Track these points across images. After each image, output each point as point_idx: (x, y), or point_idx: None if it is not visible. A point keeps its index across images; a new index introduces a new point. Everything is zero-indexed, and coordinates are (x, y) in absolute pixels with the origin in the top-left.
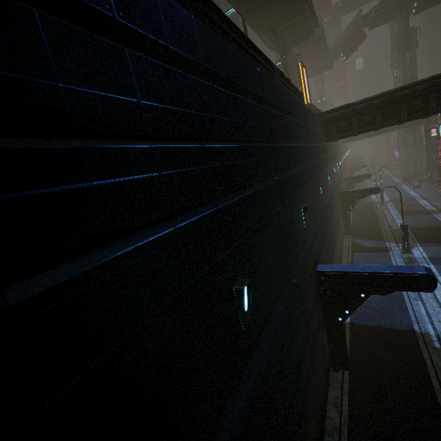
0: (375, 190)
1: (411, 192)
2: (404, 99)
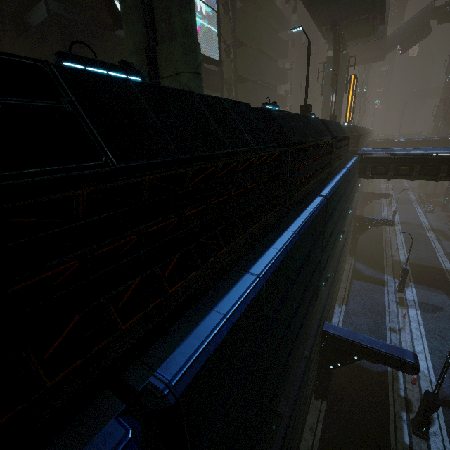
0: (390, 223)
1: (422, 217)
2: (446, 162)
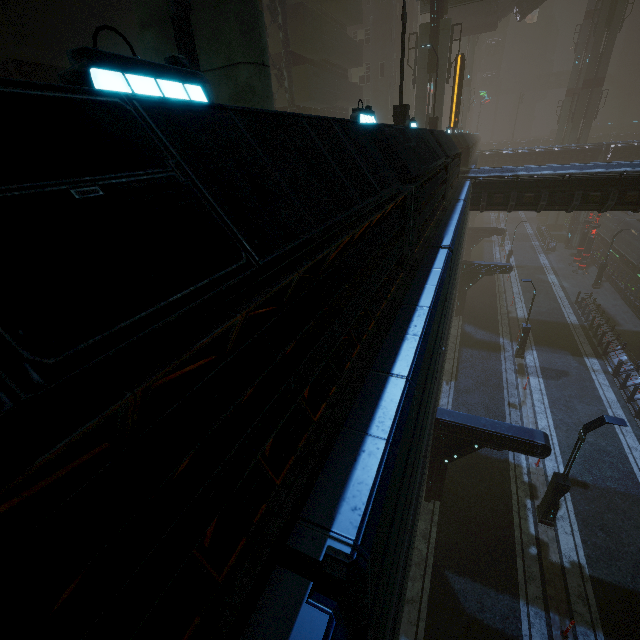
0: (506, 269)
1: (542, 257)
2: (581, 186)
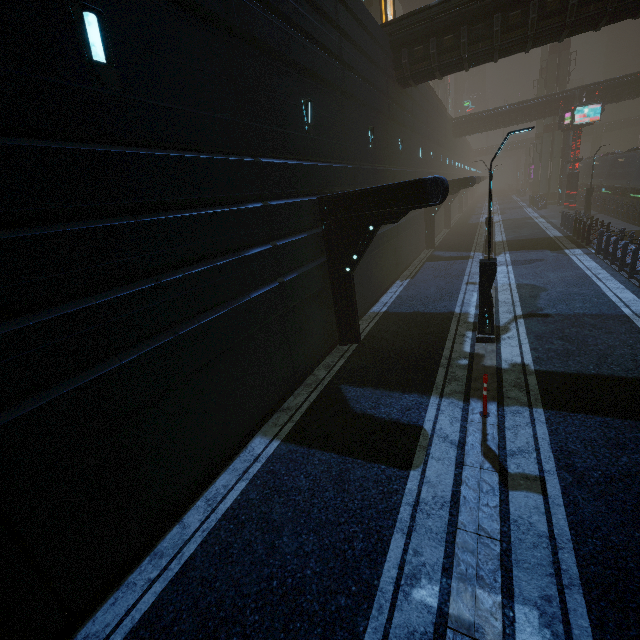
0: (469, 181)
1: (532, 213)
2: (498, 6)
